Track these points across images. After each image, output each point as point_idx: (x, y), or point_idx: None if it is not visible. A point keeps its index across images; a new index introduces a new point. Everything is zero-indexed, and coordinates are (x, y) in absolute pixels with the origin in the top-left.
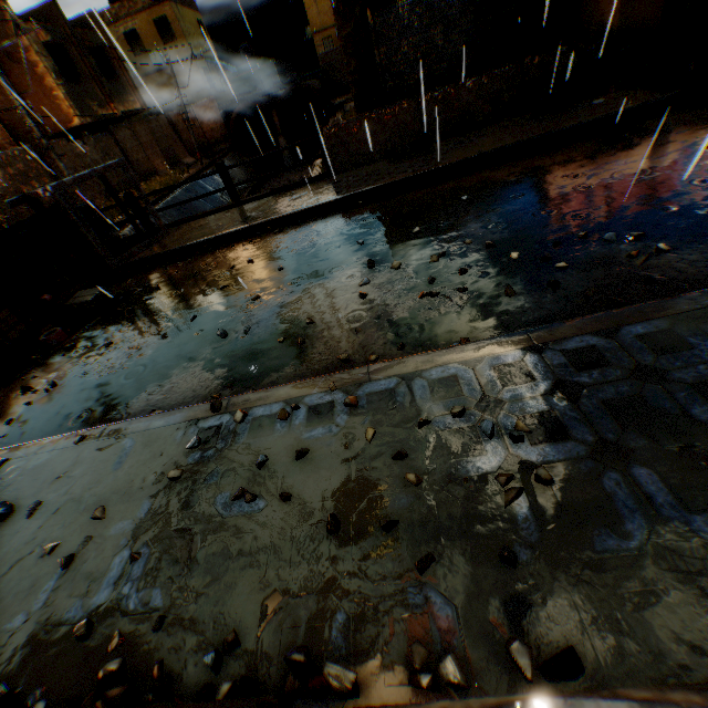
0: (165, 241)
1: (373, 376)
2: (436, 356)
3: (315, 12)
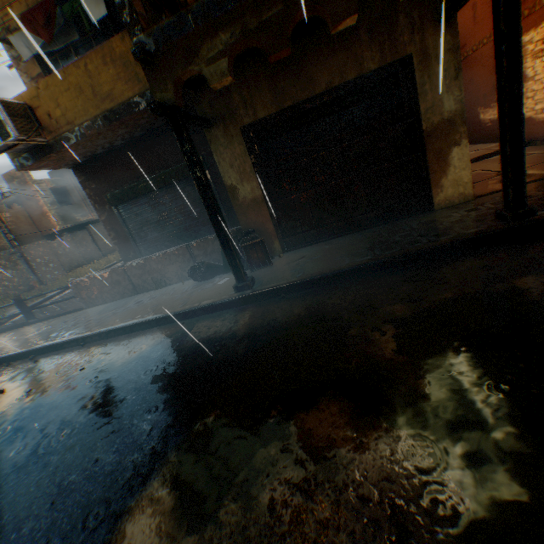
0: None
1: None
2: None
3: None
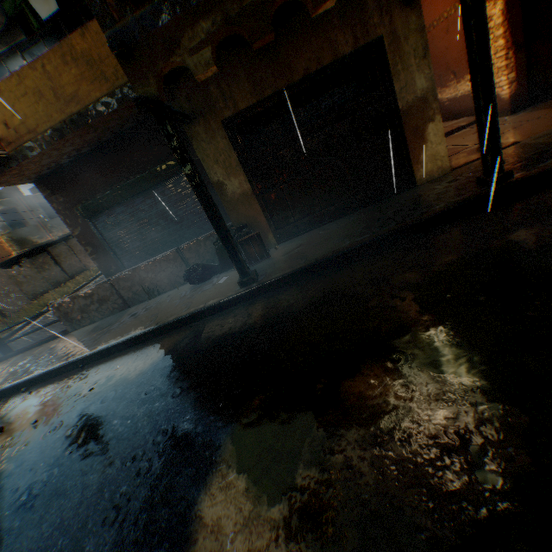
0: None
1: None
2: None
3: None
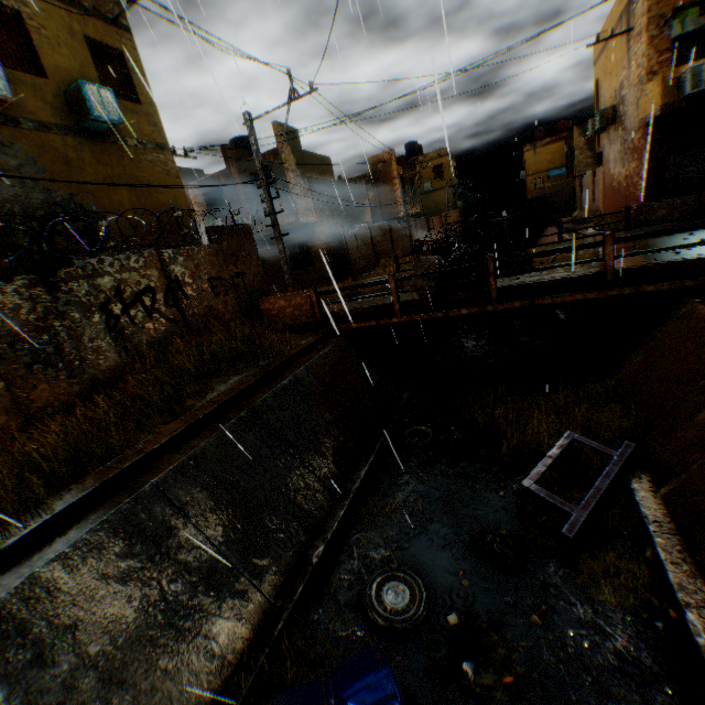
0: (528, 251)
1: None
2: None
3: (533, 161)
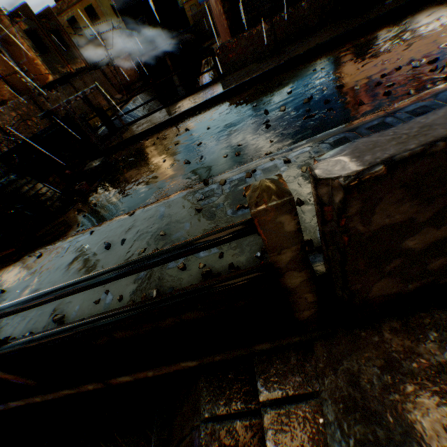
0: (128, 132)
1: (294, 149)
2: (329, 133)
3: None
